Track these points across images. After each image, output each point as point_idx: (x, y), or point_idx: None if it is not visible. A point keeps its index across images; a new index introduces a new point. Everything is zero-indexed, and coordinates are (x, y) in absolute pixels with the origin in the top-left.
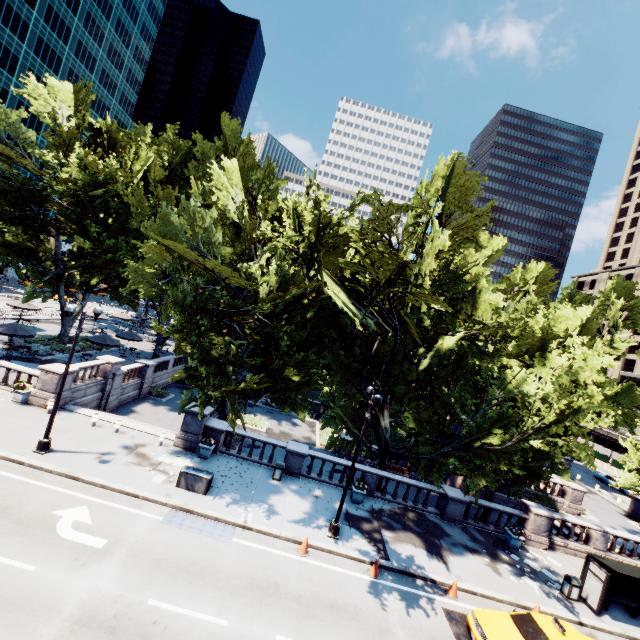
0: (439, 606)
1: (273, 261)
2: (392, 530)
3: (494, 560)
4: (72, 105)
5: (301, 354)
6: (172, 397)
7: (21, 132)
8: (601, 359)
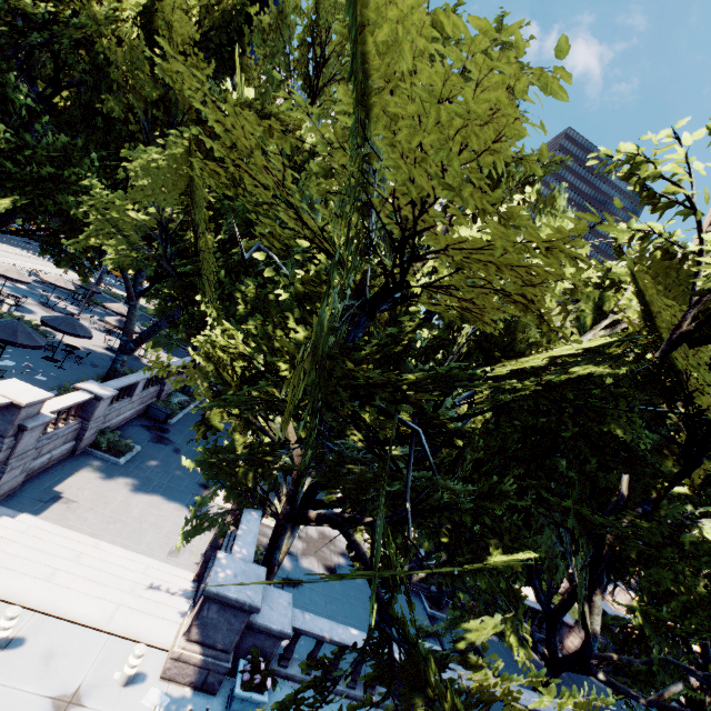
0: None
1: None
2: None
3: None
4: None
5: (488, 480)
6: (137, 452)
7: None
8: None
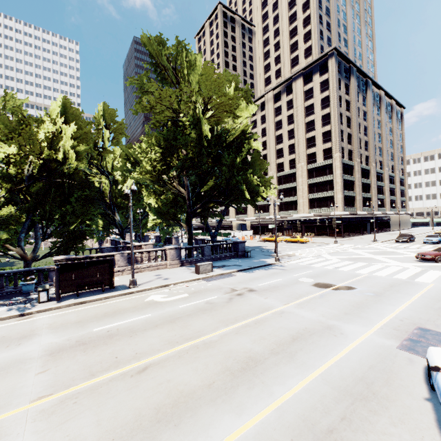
0: None
1: None
2: None
3: None
4: None
5: None
6: None
7: None
8: (71, 128)
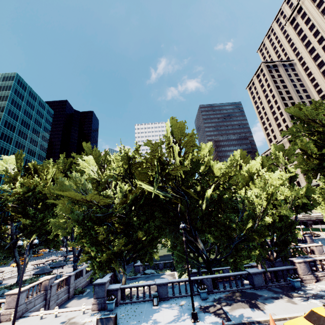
0: None
1: (117, 187)
2: (229, 305)
3: (290, 298)
4: (15, 163)
5: (145, 227)
6: (88, 291)
7: None
8: (276, 173)
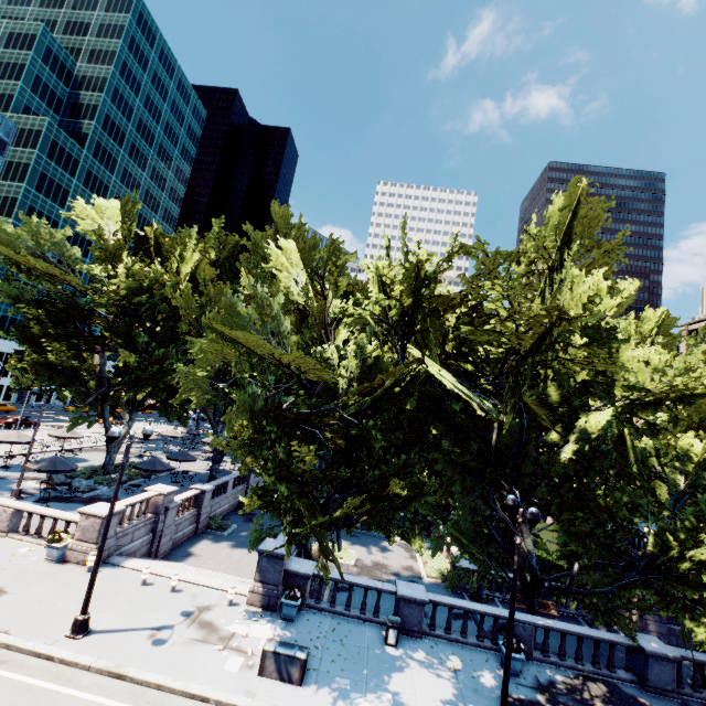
0: None
1: (352, 344)
2: None
3: None
4: (118, 219)
5: (399, 458)
6: (234, 528)
7: (67, 250)
8: None
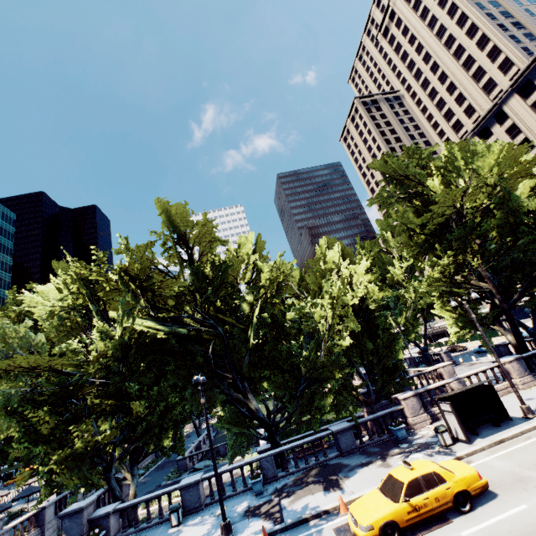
0: (330, 530)
1: (93, 332)
2: (292, 495)
3: (386, 459)
4: None
5: (154, 392)
6: None
7: None
8: (360, 265)
